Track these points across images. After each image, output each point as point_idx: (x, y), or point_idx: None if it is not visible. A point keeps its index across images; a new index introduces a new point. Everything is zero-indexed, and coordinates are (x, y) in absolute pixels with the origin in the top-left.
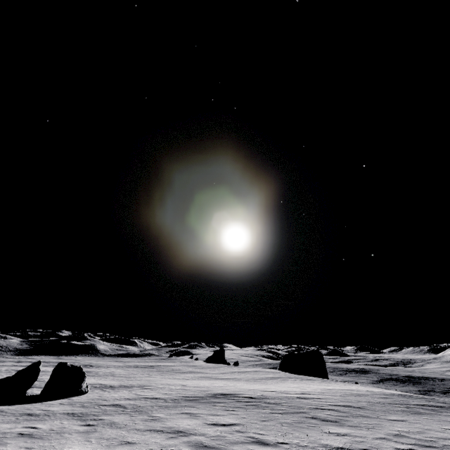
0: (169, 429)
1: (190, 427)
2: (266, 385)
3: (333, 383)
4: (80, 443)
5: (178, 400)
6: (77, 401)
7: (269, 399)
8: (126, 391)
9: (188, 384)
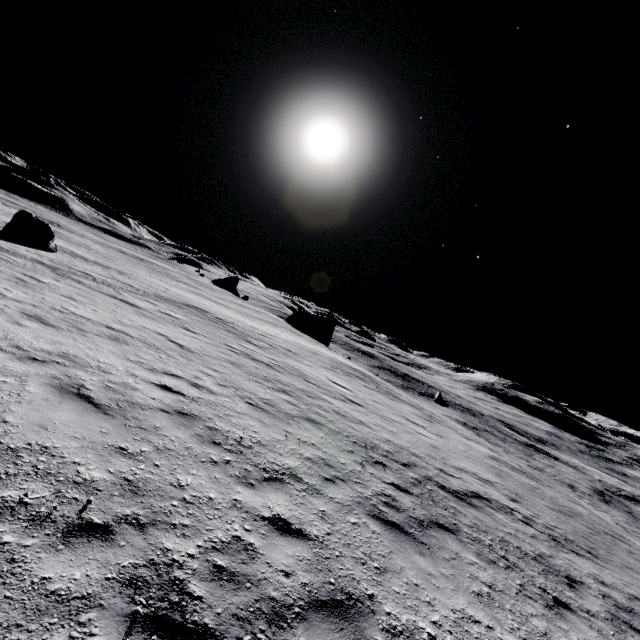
0: (127, 302)
1: (145, 307)
2: (250, 321)
3: (319, 346)
4: (53, 281)
5: (150, 294)
6: (45, 256)
7: (233, 325)
8: (100, 268)
9: (172, 290)
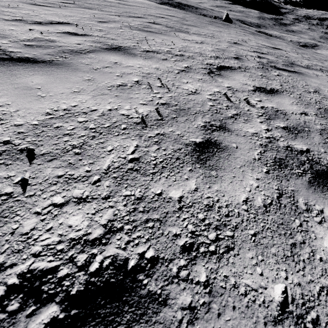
0: None
1: None
2: None
3: None
4: None
5: None
6: None
7: (89, 1)
8: None
9: None
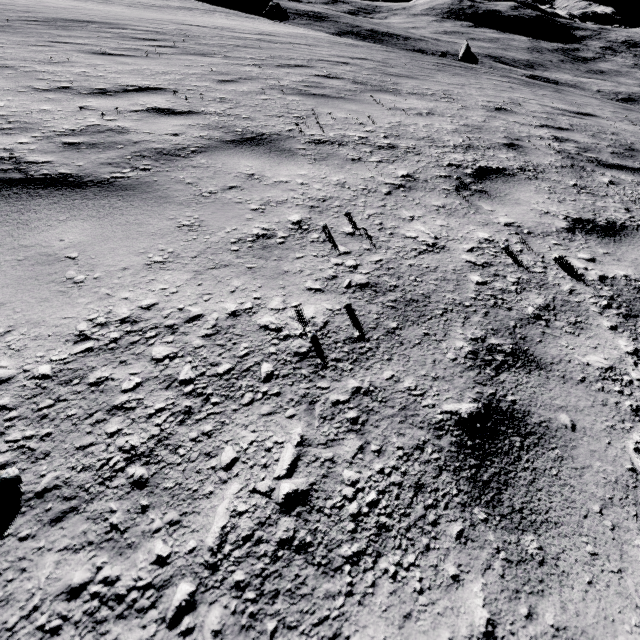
0: None
1: None
2: (177, 17)
3: (292, 28)
4: None
5: None
6: None
7: (203, 39)
8: None
9: None
